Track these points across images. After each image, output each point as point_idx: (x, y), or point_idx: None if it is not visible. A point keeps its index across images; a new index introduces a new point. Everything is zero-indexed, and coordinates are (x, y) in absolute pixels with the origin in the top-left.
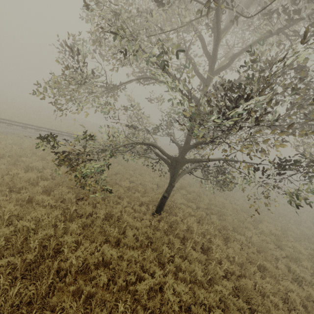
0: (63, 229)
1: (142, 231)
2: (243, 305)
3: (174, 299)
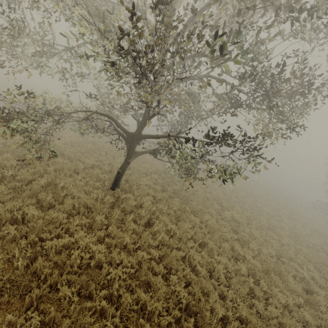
0: None
1: (82, 201)
2: (161, 269)
3: (83, 255)
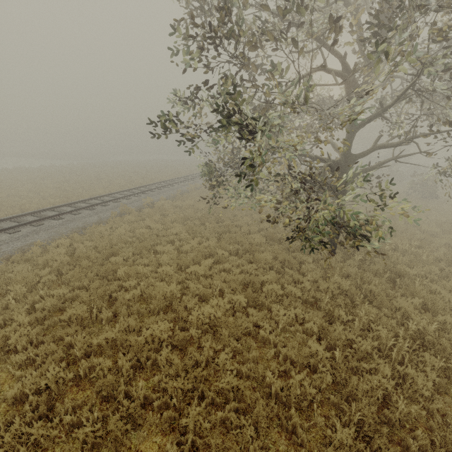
0: (386, 315)
1: (375, 270)
2: None
3: None
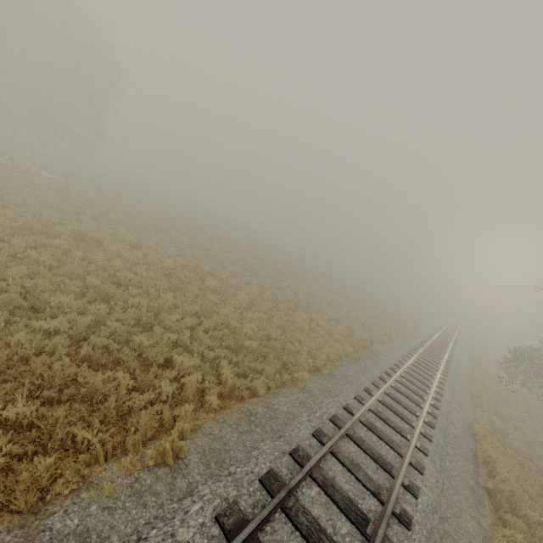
0: None
1: None
2: None
3: None
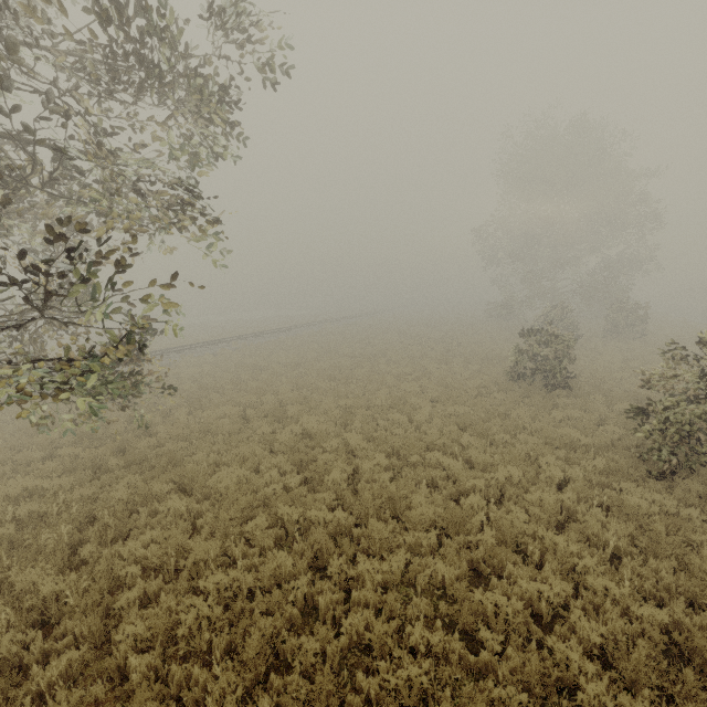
0: None
1: None
2: None
3: None
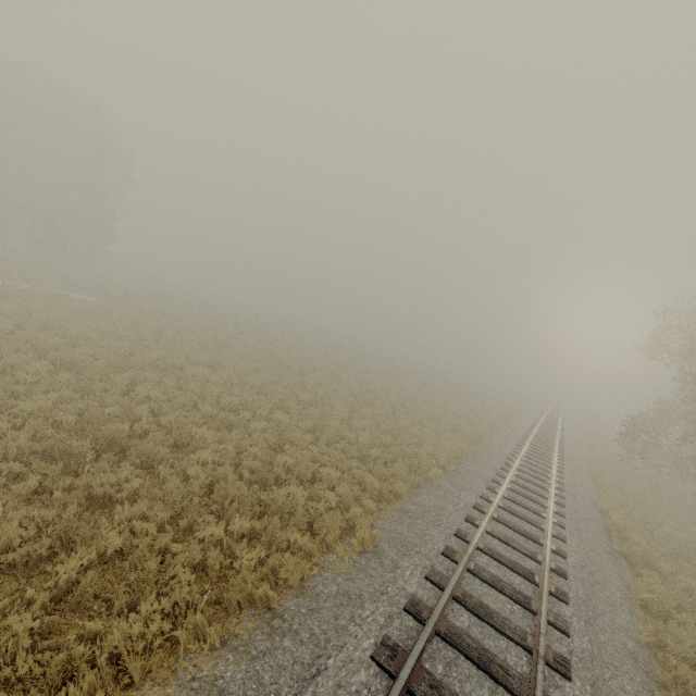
0: None
1: None
2: None
3: None
